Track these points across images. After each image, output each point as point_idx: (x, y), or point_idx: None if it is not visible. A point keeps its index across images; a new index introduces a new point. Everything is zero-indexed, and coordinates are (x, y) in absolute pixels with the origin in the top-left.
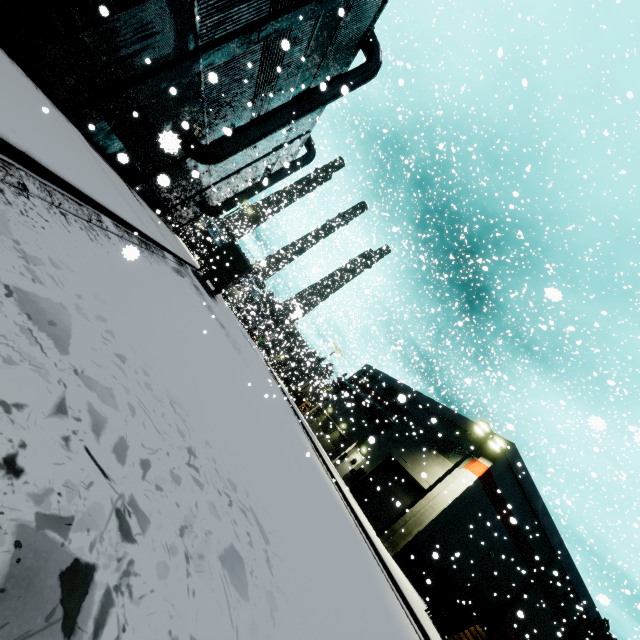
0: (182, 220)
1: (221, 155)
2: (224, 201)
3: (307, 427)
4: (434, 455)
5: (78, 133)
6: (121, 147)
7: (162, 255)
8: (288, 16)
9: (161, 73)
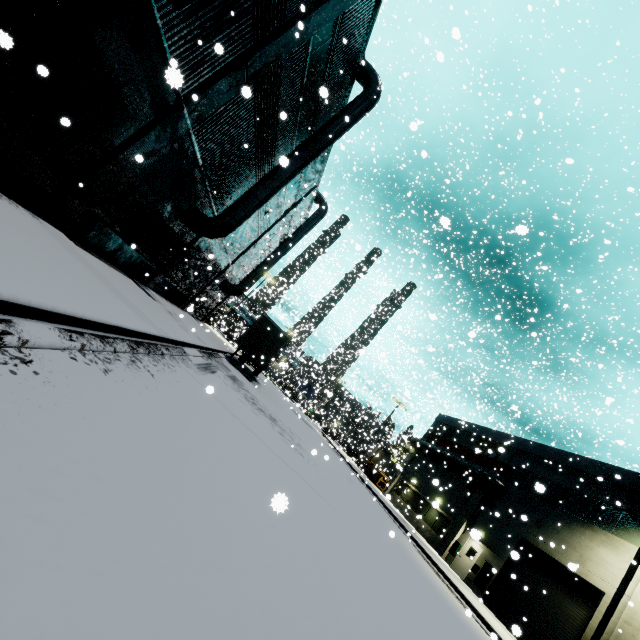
0: (208, 307)
1: (232, 223)
2: (246, 277)
3: (398, 516)
4: (588, 530)
5: (54, 230)
6: (120, 241)
7: (180, 354)
8: (275, 43)
9: (142, 138)
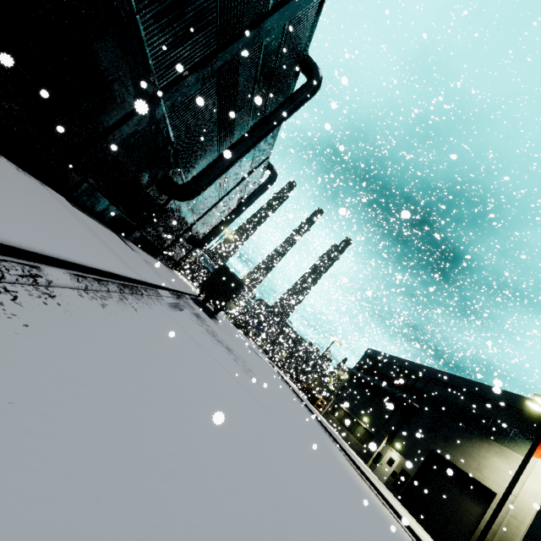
0: (177, 257)
1: (198, 189)
2: (209, 232)
3: (331, 431)
4: (486, 443)
5: (57, 195)
6: (107, 203)
7: (155, 294)
8: (234, 45)
9: (127, 122)
